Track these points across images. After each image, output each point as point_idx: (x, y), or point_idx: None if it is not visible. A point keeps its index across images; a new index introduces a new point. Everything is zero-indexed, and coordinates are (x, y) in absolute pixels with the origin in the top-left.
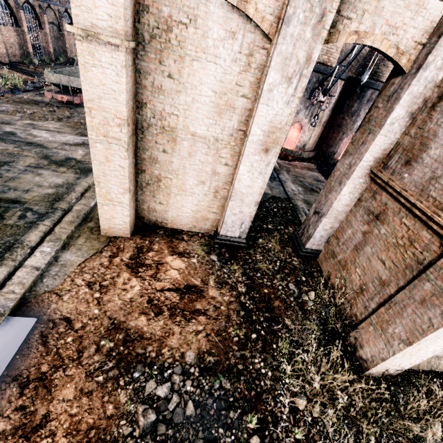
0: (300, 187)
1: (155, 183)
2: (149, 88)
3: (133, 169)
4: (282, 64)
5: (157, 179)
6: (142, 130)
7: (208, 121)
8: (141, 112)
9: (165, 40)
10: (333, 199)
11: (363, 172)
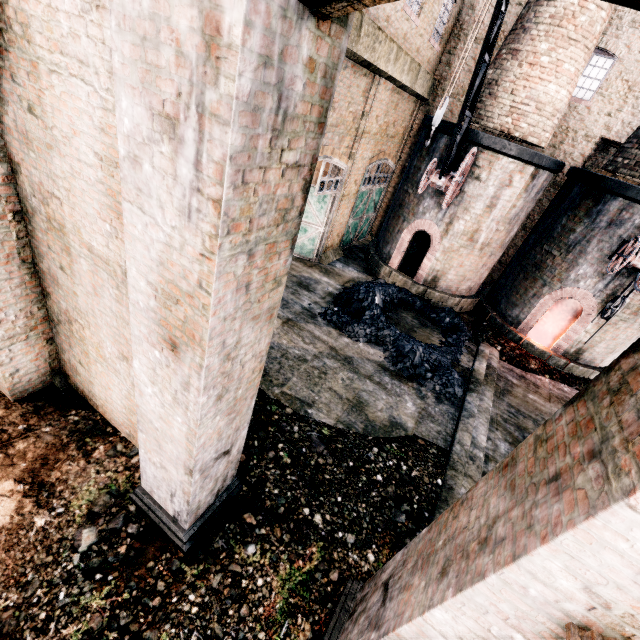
0: (507, 444)
1: (67, 324)
2: (16, 134)
3: (20, 284)
4: (141, 62)
5: (67, 318)
6: (29, 217)
7: (104, 226)
8: (20, 181)
9: (6, 24)
10: (410, 604)
11: (529, 615)
